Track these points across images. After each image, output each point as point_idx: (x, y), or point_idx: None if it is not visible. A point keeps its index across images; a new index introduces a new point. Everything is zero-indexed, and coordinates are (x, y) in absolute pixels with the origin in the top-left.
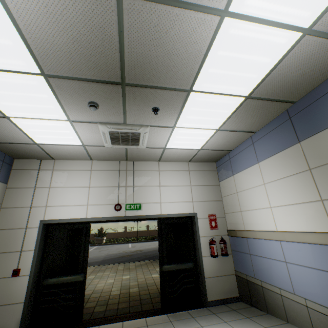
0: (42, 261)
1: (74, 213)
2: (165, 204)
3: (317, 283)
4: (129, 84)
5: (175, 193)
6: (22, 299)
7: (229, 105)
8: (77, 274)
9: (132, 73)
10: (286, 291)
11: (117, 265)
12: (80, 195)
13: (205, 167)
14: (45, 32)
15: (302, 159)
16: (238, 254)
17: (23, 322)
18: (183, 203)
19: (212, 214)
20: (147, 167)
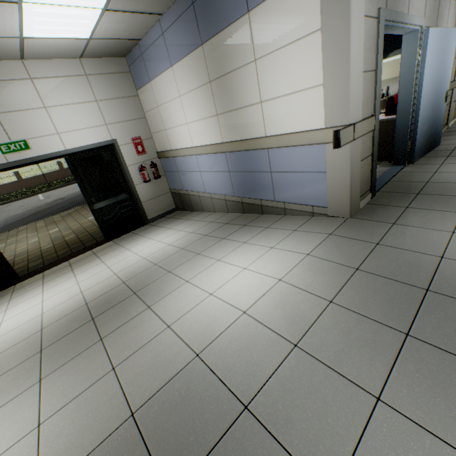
0: None
1: None
2: (67, 135)
3: (216, 181)
4: None
5: (76, 117)
6: None
7: None
8: None
9: None
10: (201, 193)
11: (34, 224)
12: None
13: (112, 67)
14: None
15: (205, 69)
16: (170, 175)
17: None
18: (93, 130)
19: (136, 137)
20: (4, 73)
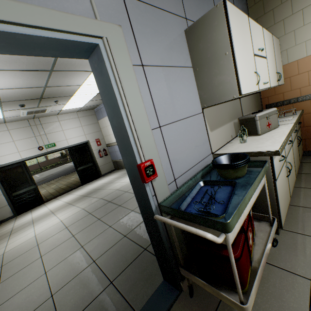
0: (4, 187)
1: (12, 159)
2: (70, 140)
3: None
4: (44, 98)
5: (74, 133)
6: (6, 204)
7: (92, 95)
8: (32, 185)
9: (46, 96)
10: None
11: (40, 186)
12: (9, 148)
13: (88, 113)
14: (11, 95)
15: None
16: (112, 153)
17: (14, 211)
18: (80, 137)
19: (97, 139)
20: (50, 120)
